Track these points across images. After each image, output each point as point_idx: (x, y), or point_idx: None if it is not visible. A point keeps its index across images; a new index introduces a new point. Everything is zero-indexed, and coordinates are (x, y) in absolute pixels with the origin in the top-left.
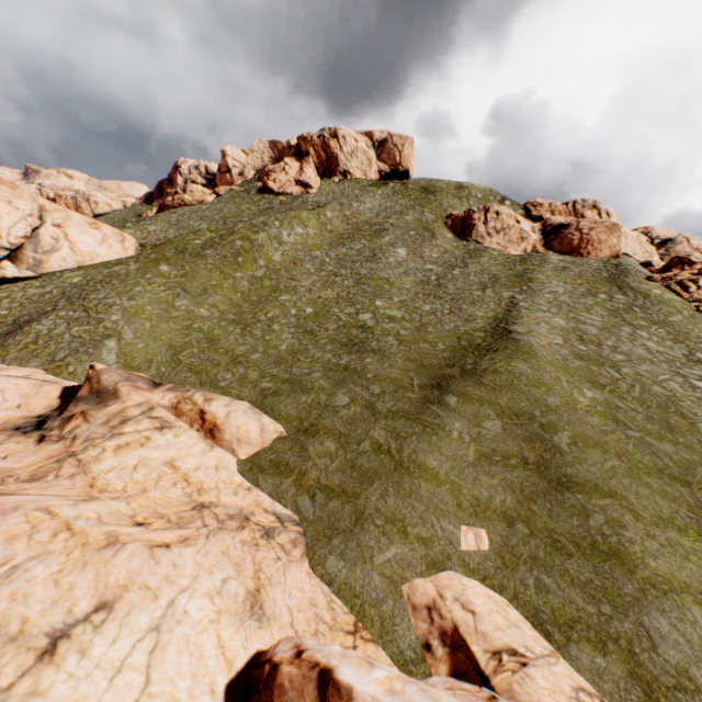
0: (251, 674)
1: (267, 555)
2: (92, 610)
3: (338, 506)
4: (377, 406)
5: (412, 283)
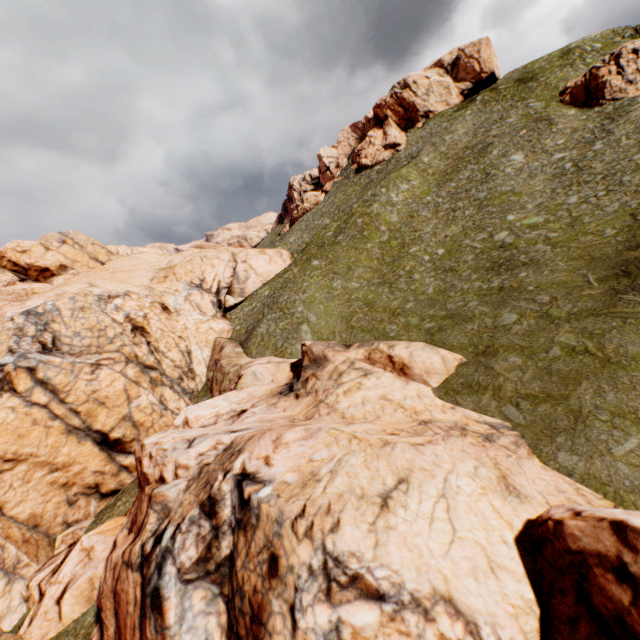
0: (532, 532)
1: (496, 453)
2: (396, 483)
3: (547, 409)
4: (552, 313)
5: (543, 182)
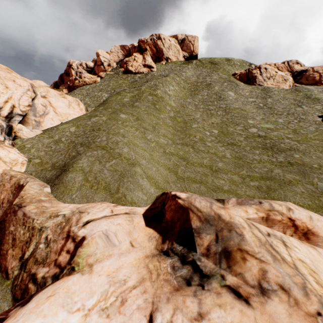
0: None
1: None
2: None
3: None
4: None
5: (254, 109)
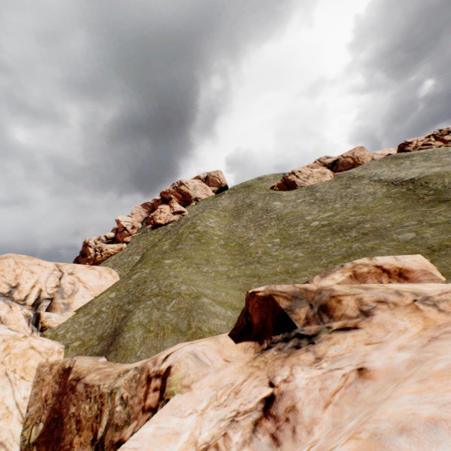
0: None
1: None
2: None
3: None
4: (436, 222)
5: (306, 207)
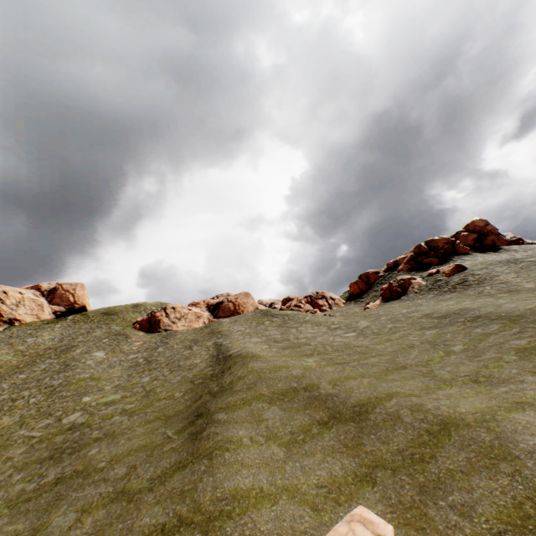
0: None
1: None
2: None
3: None
4: (131, 486)
5: (122, 370)
